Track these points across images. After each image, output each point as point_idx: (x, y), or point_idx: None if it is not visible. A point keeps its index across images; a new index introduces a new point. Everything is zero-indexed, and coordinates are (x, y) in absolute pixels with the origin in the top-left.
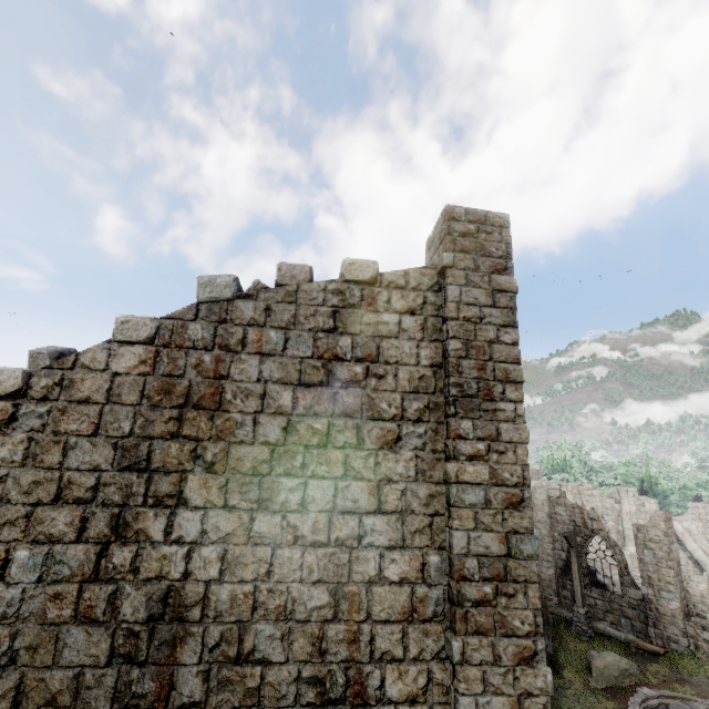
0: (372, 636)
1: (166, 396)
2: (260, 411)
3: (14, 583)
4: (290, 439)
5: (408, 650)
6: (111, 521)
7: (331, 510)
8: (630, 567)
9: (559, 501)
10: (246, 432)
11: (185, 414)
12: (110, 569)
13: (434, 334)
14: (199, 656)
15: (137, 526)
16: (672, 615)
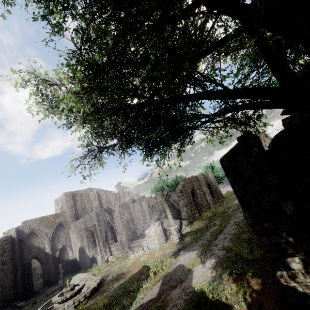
0: None
1: None
2: None
3: None
4: None
5: None
6: None
7: None
8: None
9: (100, 213)
10: None
11: None
12: None
13: None
14: None
15: None
16: (125, 242)
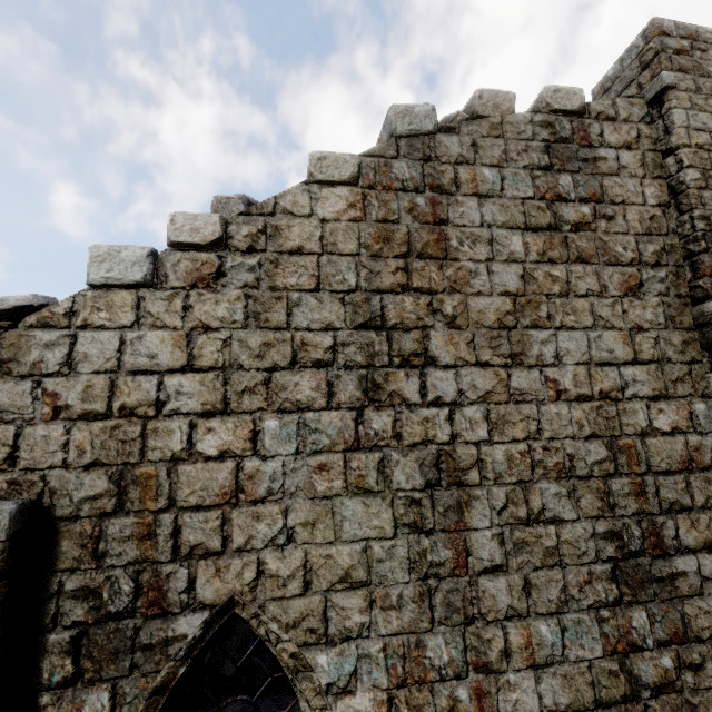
0: (657, 487)
1: (386, 244)
2: (492, 258)
3: (271, 456)
4: (530, 288)
5: (695, 499)
6: (360, 384)
7: (588, 362)
8: None
9: None
10: (482, 282)
11: (412, 264)
12: (371, 436)
13: (656, 170)
14: (489, 519)
15: (390, 388)
16: None
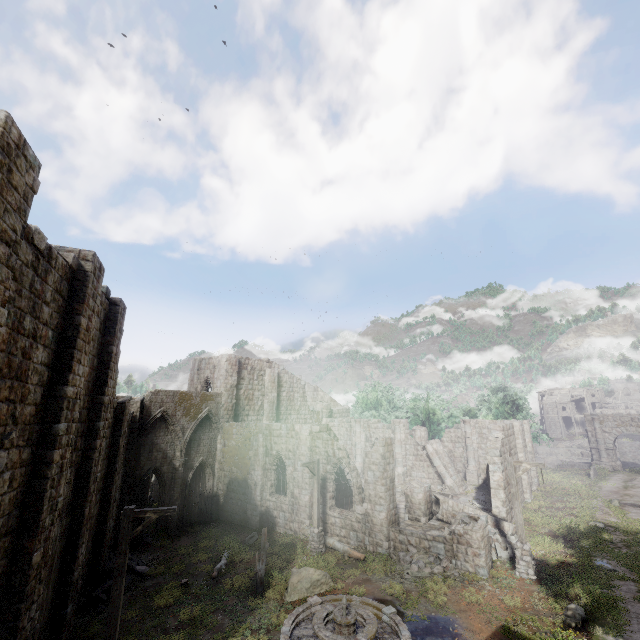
0: None
1: None
2: None
3: None
4: None
5: None
6: None
7: None
8: (397, 485)
9: (319, 435)
10: None
11: None
12: None
13: None
14: None
15: None
16: (381, 524)
